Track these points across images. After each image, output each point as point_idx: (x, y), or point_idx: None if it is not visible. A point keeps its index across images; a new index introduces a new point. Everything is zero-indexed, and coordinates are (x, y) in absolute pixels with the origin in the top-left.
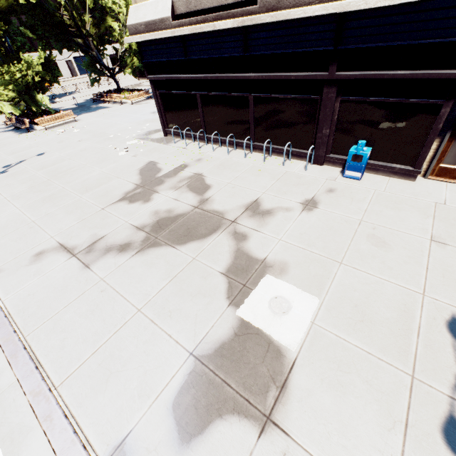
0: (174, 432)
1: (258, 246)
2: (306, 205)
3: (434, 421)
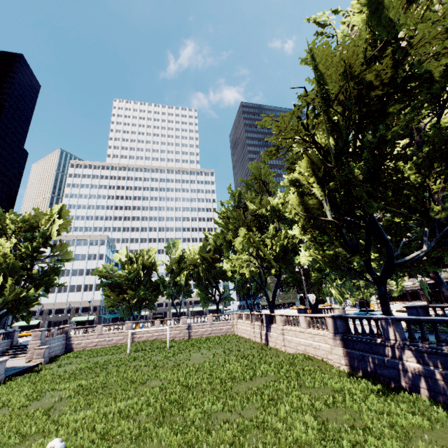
0: None
1: None
2: None
3: None
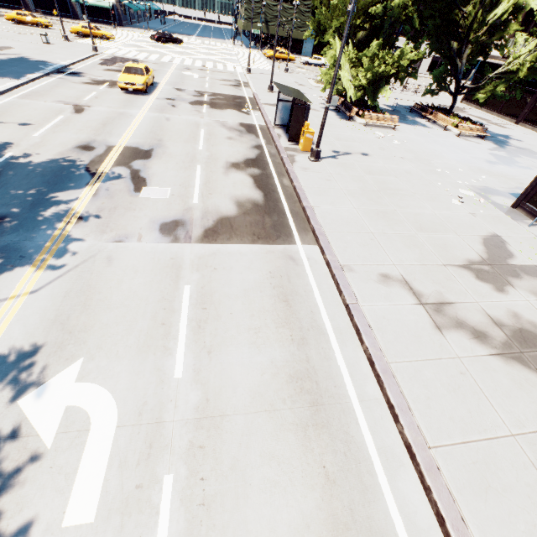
0: None
1: None
2: None
3: None
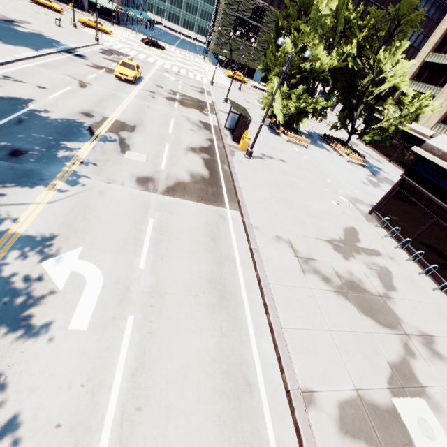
0: (338, 418)
1: (422, 373)
2: None
3: None
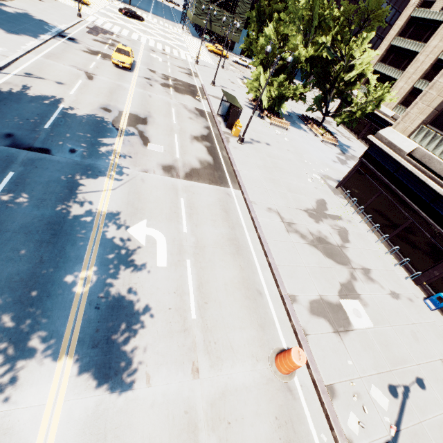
0: (309, 308)
1: (359, 288)
2: (392, 294)
3: (388, 381)
